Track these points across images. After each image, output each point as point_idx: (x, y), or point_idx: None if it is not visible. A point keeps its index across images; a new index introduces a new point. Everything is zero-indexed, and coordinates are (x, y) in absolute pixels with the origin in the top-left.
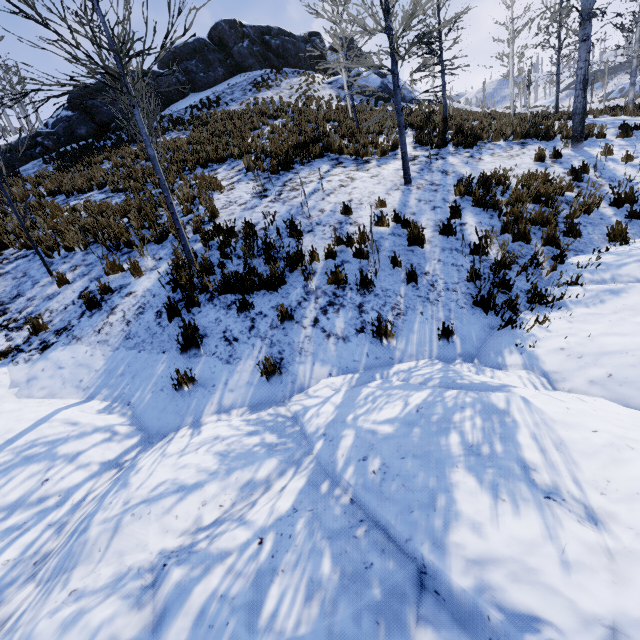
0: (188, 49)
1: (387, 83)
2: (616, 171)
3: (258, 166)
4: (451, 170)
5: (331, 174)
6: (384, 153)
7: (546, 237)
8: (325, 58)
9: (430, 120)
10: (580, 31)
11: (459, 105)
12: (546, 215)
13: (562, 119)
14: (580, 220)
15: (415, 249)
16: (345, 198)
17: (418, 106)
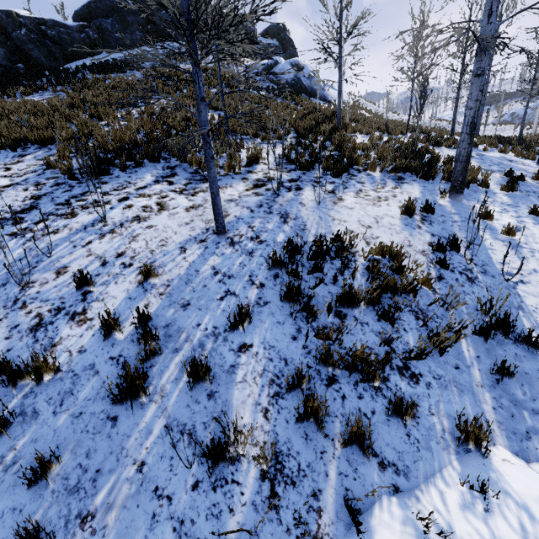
0: (105, 6)
1: (302, 77)
2: (493, 252)
3: (60, 164)
4: (294, 214)
5: (142, 193)
6: (233, 169)
7: (349, 436)
8: (254, 41)
9: (318, 127)
10: (475, 62)
11: (374, 107)
12: (371, 359)
13: (453, 146)
14: (425, 366)
15: (123, 415)
16: (118, 247)
17: (327, 104)
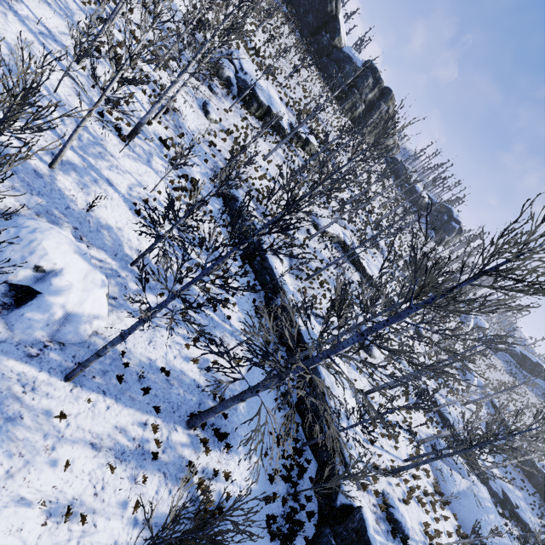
0: None
1: None
2: None
3: None
4: None
5: None
6: None
7: None
8: None
9: None
10: None
11: None
12: None
13: None
14: None
15: None
16: None
17: None
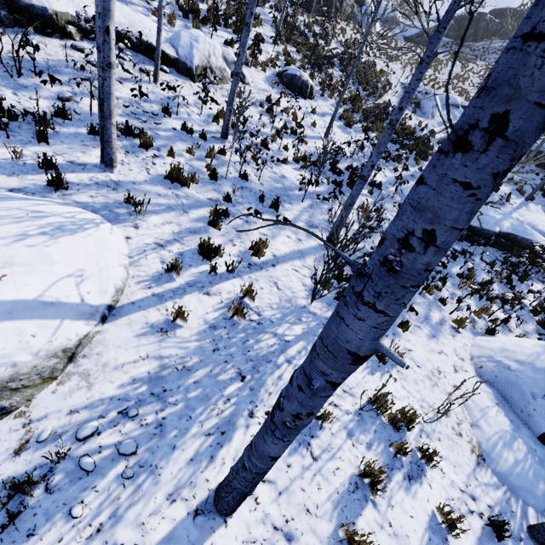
0: (513, 13)
1: None
2: None
3: None
4: None
5: None
6: None
7: None
8: None
9: None
10: None
11: None
12: None
13: None
14: None
15: None
16: None
17: None
